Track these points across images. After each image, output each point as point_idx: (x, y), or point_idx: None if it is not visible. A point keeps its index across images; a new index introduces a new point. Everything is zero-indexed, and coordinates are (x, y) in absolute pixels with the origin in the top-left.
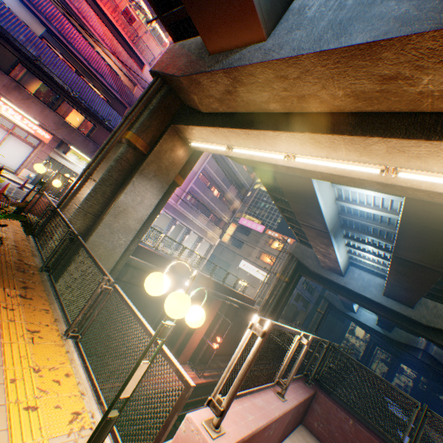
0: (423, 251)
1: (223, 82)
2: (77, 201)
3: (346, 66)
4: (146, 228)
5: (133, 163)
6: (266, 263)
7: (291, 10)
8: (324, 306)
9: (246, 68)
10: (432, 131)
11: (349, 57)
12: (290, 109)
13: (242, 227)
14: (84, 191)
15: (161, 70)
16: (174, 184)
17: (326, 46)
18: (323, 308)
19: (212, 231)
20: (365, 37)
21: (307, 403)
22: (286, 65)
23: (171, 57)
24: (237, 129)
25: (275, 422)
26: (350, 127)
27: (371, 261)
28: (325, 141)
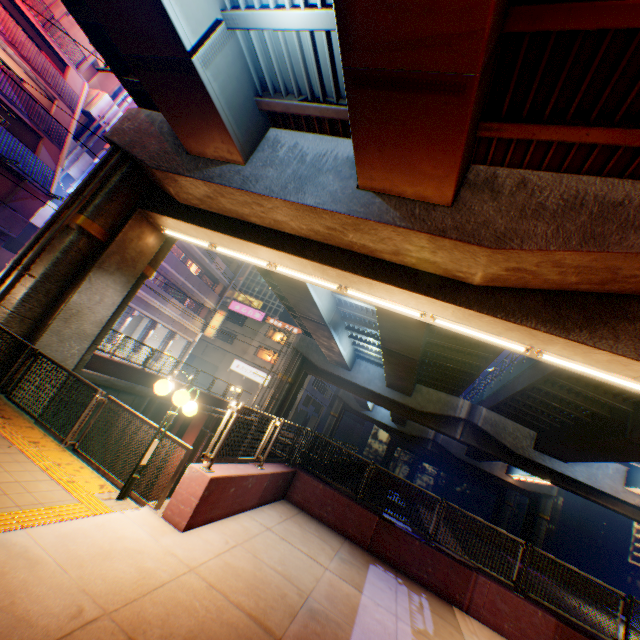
0: (400, 342)
1: (204, 189)
2: (7, 302)
3: (304, 214)
4: (106, 332)
5: (89, 253)
6: (268, 361)
7: (268, 140)
8: (339, 408)
9: (227, 188)
10: (359, 268)
11: (305, 210)
12: (270, 226)
13: (235, 314)
14: (16, 289)
15: (124, 144)
16: (143, 276)
17: (289, 197)
18: (338, 410)
19: (190, 323)
20: (313, 201)
21: (288, 480)
22: (262, 199)
23: (136, 129)
24: (221, 234)
25: (253, 478)
26: (313, 253)
27: (374, 352)
28: (297, 261)
